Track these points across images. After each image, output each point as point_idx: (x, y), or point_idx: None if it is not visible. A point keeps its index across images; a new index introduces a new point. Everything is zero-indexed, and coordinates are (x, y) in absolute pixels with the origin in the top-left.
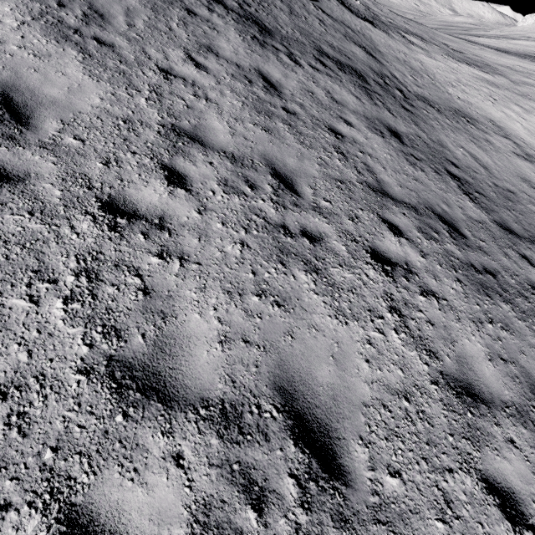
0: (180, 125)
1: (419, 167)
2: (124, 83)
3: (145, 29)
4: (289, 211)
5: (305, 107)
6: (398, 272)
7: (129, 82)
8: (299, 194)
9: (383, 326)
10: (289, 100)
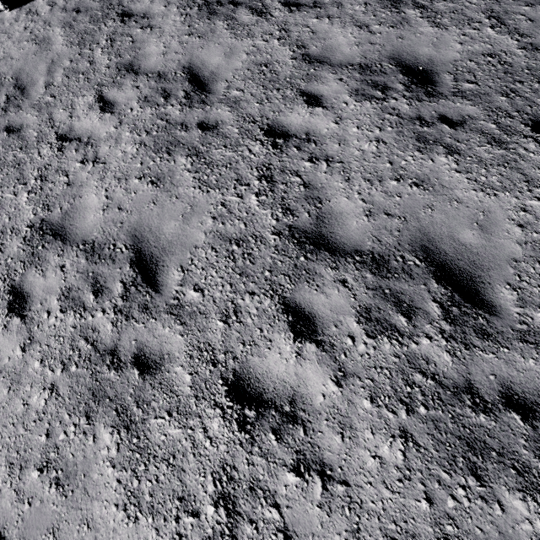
0: (49, 218)
1: (445, 146)
2: (15, 179)
3: (62, 82)
4: (132, 322)
5: (240, 103)
6: (266, 420)
7: (20, 175)
8: (159, 287)
9: (191, 530)
10: (217, 102)
